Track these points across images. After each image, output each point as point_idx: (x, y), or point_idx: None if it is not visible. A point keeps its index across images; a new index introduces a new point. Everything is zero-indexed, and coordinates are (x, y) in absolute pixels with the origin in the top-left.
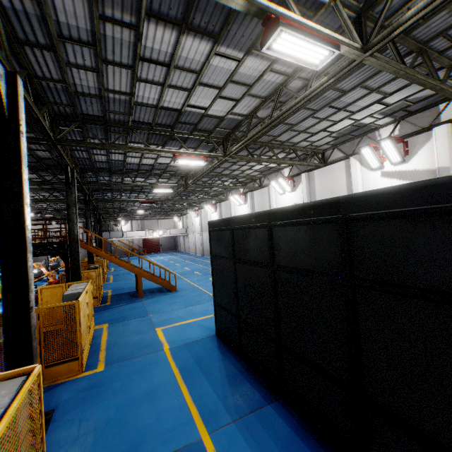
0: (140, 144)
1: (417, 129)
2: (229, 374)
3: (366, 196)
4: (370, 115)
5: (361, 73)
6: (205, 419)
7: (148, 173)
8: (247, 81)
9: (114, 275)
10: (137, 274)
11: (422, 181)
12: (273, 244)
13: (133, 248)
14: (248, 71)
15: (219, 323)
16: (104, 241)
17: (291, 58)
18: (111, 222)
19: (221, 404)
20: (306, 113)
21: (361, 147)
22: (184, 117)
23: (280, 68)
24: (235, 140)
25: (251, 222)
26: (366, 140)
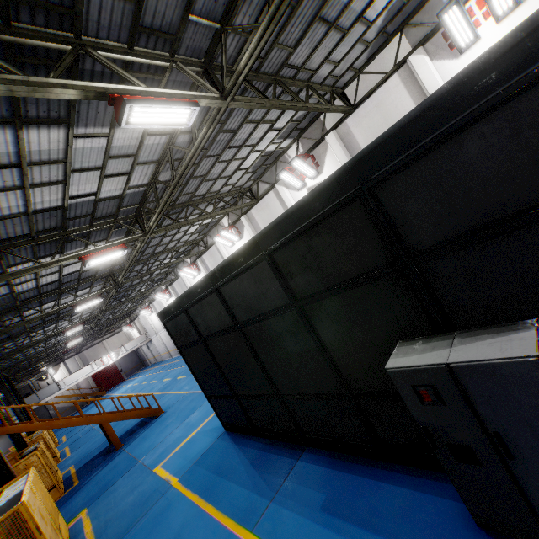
0: (27, 263)
1: (315, 142)
2: (252, 460)
3: (271, 229)
4: (271, 143)
5: (239, 111)
6: (243, 520)
7: (57, 292)
8: (129, 152)
9: (70, 444)
10: (100, 422)
11: (297, 203)
12: (228, 304)
13: (83, 395)
14: (124, 142)
15: (222, 415)
16: (31, 407)
17: (157, 124)
18: (32, 379)
19: (254, 494)
20: (211, 160)
21: (278, 174)
22: (72, 211)
23: (158, 130)
24: (150, 213)
25: (199, 294)
26: (281, 165)
